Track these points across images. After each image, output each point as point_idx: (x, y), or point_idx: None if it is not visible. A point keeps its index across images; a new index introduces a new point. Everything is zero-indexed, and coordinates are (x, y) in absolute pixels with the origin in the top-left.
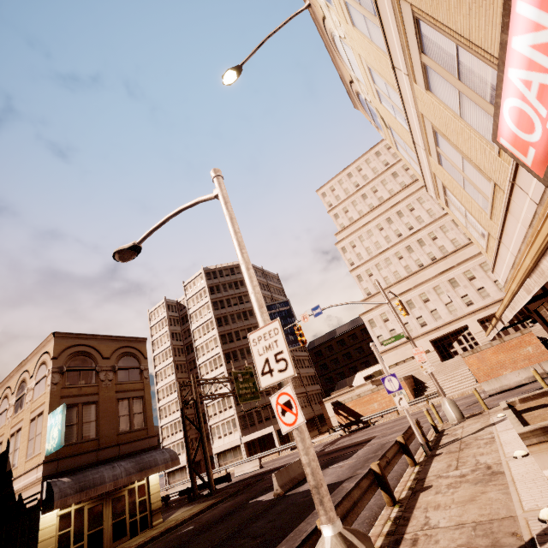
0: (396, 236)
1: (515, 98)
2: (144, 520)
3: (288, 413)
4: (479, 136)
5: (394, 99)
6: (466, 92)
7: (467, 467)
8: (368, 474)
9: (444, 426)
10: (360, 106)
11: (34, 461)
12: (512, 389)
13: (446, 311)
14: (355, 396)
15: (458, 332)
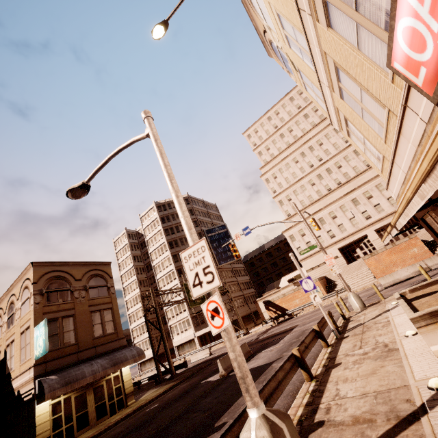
0: (309, 167)
1: (408, 16)
2: (120, 401)
3: (216, 317)
4: (374, 66)
5: (301, 42)
6: (362, 22)
7: (369, 346)
8: (290, 358)
9: (350, 314)
10: (274, 54)
11: (27, 365)
12: (402, 281)
13: (350, 224)
14: (281, 295)
15: (360, 240)
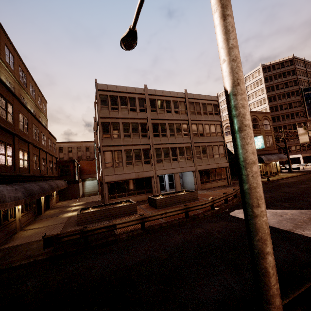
0: None
1: None
2: (275, 172)
3: None
4: None
5: None
6: None
7: None
8: None
9: None
10: None
11: None
12: None
13: None
14: None
15: None
